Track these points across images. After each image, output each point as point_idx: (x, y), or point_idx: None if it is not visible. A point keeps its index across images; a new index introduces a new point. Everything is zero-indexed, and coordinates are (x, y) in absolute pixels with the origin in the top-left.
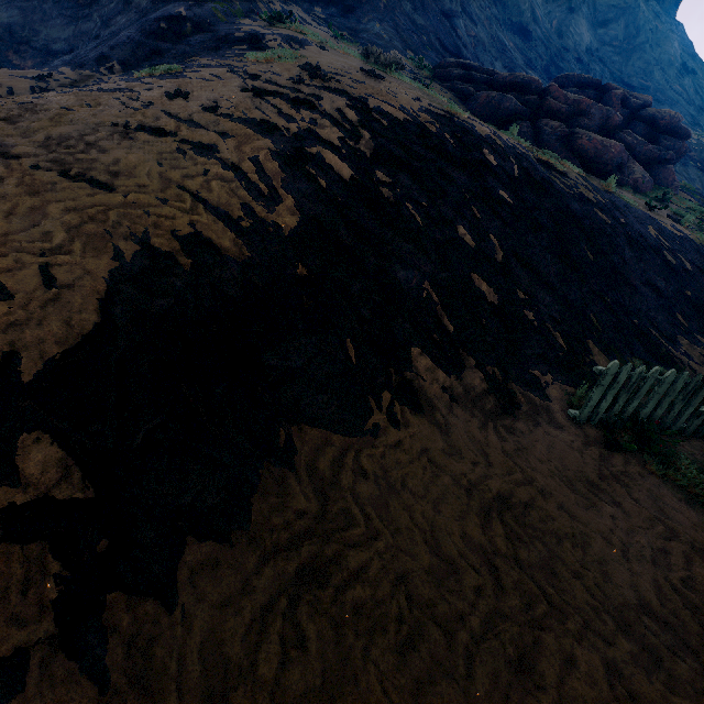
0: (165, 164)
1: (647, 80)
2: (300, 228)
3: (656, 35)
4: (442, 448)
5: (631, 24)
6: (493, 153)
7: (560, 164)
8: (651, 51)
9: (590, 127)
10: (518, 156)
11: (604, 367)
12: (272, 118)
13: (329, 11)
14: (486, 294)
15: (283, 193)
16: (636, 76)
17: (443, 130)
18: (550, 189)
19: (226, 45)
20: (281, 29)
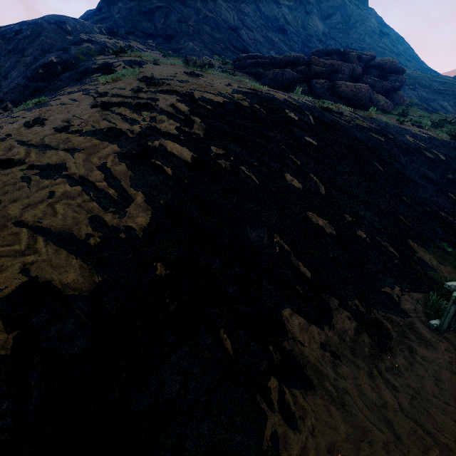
0: (4, 199)
1: (362, 44)
2: (153, 222)
3: (360, 18)
4: (346, 434)
5: (344, 14)
6: (292, 111)
7: (335, 107)
8: (360, 27)
9: (344, 78)
10: (310, 109)
11: (453, 282)
12: (117, 124)
13: (157, 41)
14: (324, 227)
15: (132, 191)
16: (355, 43)
17: (253, 103)
18: (338, 127)
19: (86, 75)
20: (124, 57)
